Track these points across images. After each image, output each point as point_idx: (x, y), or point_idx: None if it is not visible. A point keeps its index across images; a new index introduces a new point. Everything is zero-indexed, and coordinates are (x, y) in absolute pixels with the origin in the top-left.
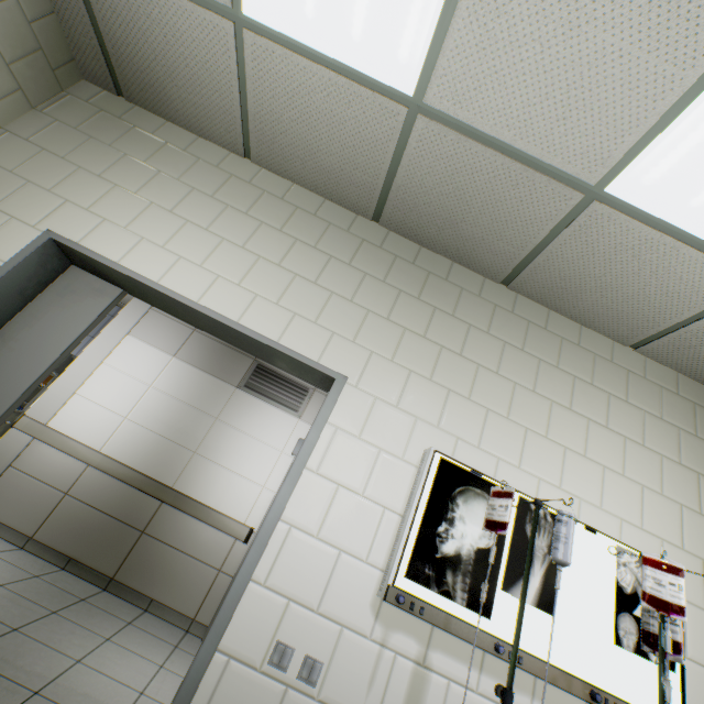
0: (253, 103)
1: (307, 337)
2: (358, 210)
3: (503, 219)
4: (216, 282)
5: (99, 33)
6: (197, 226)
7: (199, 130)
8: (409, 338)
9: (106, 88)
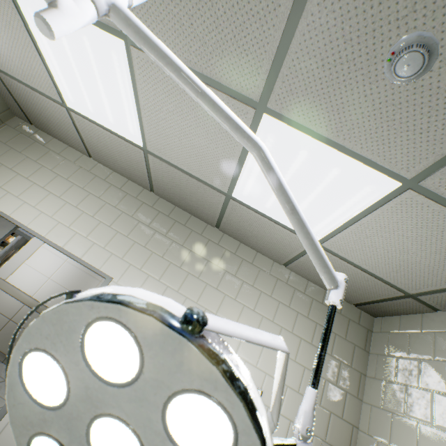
0: (85, 138)
1: (97, 255)
2: (144, 186)
3: (201, 200)
4: (57, 225)
5: (17, 101)
6: (55, 195)
7: (68, 143)
8: (154, 257)
9: (26, 121)
